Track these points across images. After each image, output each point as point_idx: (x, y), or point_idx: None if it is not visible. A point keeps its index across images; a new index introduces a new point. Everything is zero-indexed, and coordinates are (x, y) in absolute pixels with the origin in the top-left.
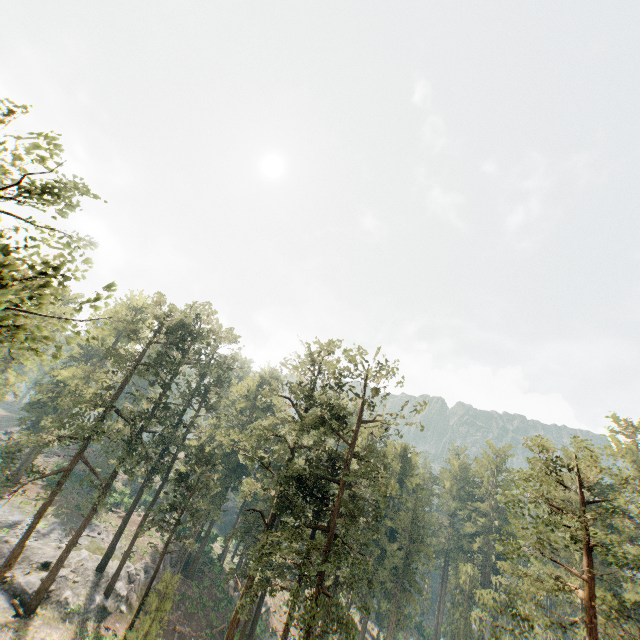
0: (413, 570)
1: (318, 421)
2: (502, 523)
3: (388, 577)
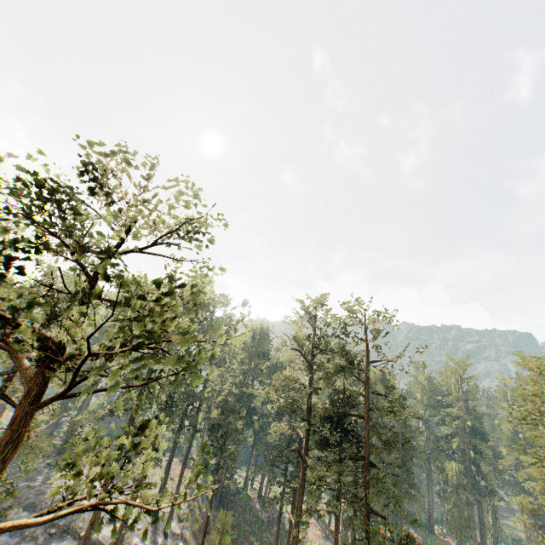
0: (410, 474)
1: (339, 368)
2: (473, 422)
3: (391, 483)
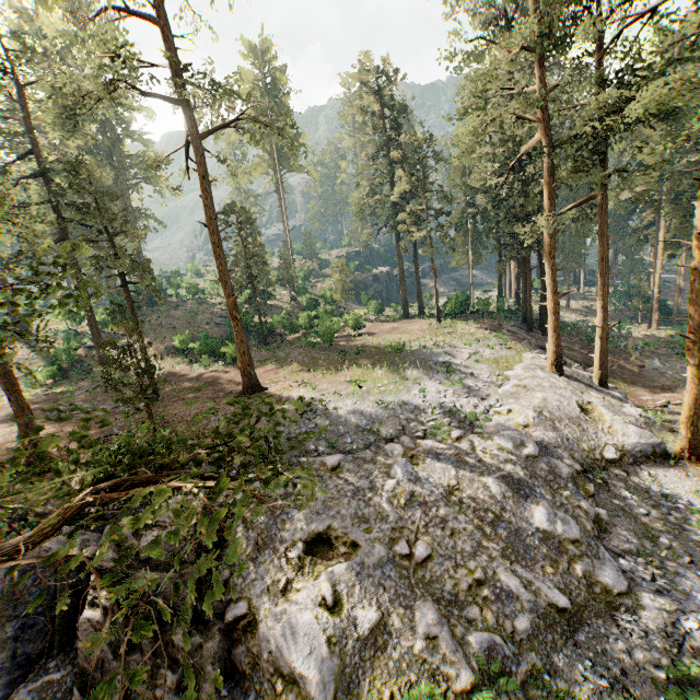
0: None
1: None
2: None
3: None
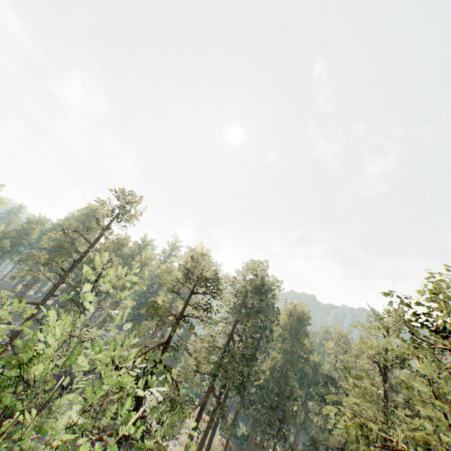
0: None
1: None
2: None
3: None
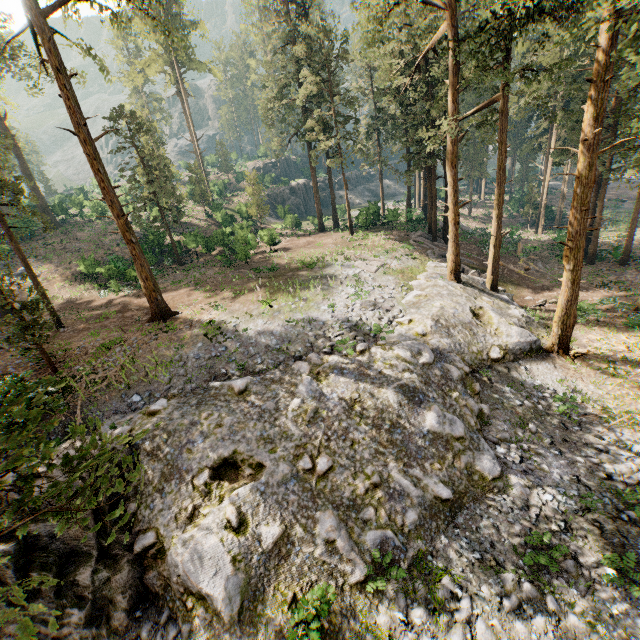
0: None
1: None
2: None
3: None
